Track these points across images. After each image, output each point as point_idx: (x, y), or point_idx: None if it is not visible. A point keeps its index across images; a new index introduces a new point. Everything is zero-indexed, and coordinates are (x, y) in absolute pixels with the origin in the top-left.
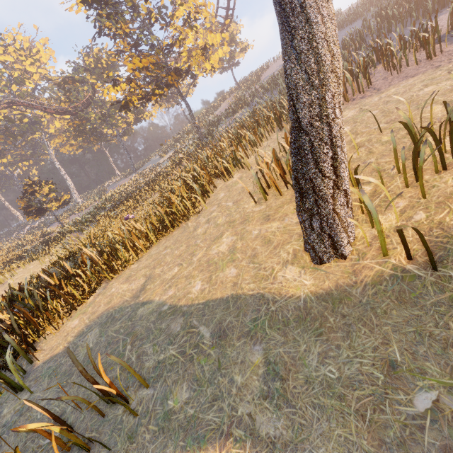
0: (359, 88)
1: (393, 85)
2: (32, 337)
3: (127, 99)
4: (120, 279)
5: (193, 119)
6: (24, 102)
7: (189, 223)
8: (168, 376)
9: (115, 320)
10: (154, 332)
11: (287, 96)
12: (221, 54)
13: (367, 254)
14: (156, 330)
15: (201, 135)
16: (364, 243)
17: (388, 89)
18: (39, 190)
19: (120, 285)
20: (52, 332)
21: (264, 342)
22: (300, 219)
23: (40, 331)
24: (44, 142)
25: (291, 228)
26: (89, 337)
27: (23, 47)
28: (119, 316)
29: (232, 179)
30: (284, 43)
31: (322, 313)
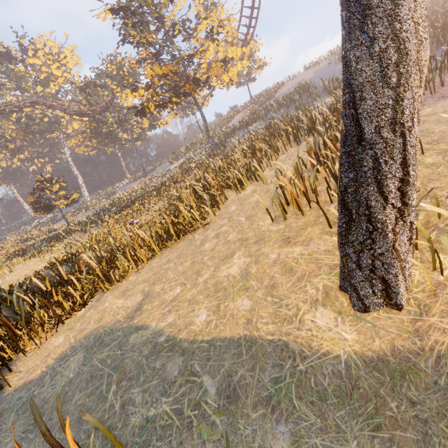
0: None
1: (427, 104)
2: (10, 354)
3: (143, 105)
4: (116, 292)
5: (207, 129)
6: (46, 103)
7: (196, 235)
8: (158, 446)
9: (103, 346)
10: (146, 371)
11: (343, 97)
12: (239, 67)
13: (432, 307)
14: (148, 369)
15: (213, 145)
16: (425, 291)
17: (423, 108)
18: (49, 187)
19: (115, 299)
20: (32, 349)
21: (291, 420)
22: (342, 253)
23: (20, 346)
24: (61, 141)
25: (319, 256)
26: (71, 363)
27: (51, 52)
28: (108, 339)
29: (245, 191)
30: (349, 26)
31: (376, 391)
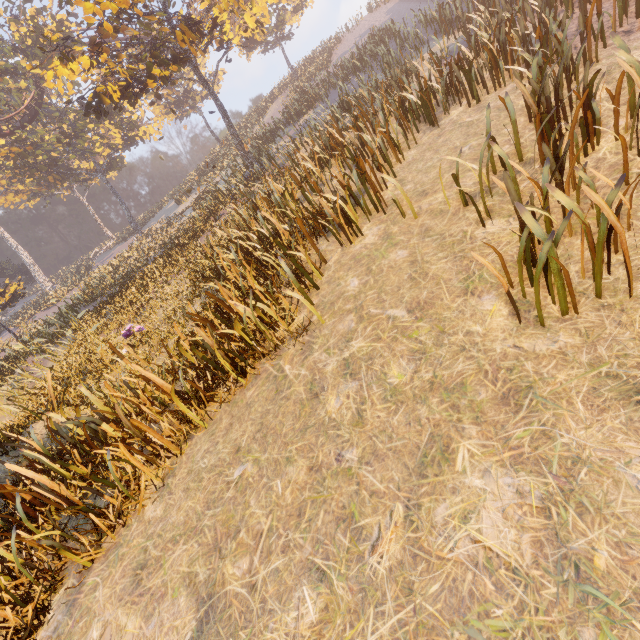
0: (639, 4)
1: None
2: None
3: (96, 90)
4: (116, 573)
5: (231, 129)
6: None
7: (284, 365)
8: None
9: None
10: None
11: None
12: None
13: None
14: None
15: (248, 158)
16: None
17: None
18: None
19: (115, 611)
20: None
21: None
22: None
23: None
24: None
25: None
26: None
27: None
28: None
29: (362, 239)
30: None
31: None
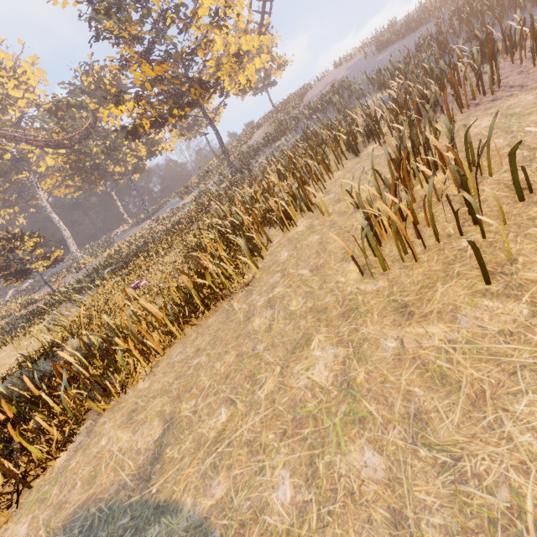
0: (484, 88)
1: None
2: None
3: (135, 123)
4: (117, 415)
5: (224, 149)
6: (4, 134)
7: (234, 303)
8: None
9: None
10: None
11: None
12: (258, 64)
13: None
14: None
15: (234, 169)
16: None
17: None
18: (21, 246)
19: (116, 431)
20: None
21: None
22: None
23: None
24: (33, 184)
25: (495, 346)
26: None
27: (4, 67)
28: None
29: (295, 228)
30: None
31: None
